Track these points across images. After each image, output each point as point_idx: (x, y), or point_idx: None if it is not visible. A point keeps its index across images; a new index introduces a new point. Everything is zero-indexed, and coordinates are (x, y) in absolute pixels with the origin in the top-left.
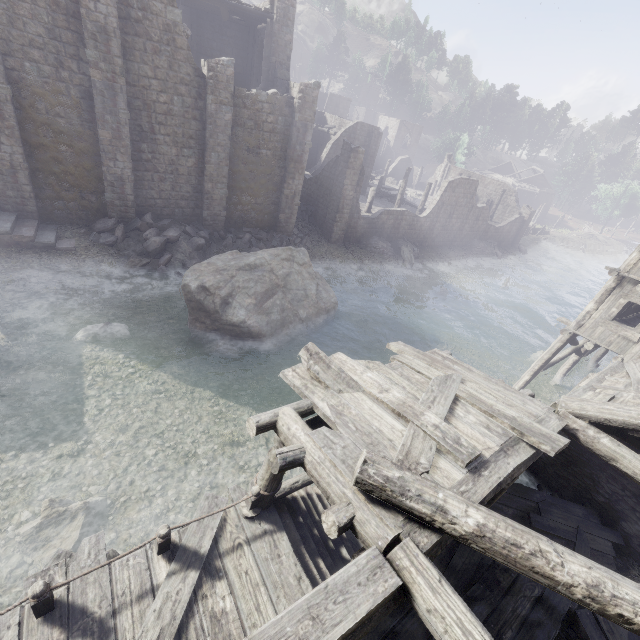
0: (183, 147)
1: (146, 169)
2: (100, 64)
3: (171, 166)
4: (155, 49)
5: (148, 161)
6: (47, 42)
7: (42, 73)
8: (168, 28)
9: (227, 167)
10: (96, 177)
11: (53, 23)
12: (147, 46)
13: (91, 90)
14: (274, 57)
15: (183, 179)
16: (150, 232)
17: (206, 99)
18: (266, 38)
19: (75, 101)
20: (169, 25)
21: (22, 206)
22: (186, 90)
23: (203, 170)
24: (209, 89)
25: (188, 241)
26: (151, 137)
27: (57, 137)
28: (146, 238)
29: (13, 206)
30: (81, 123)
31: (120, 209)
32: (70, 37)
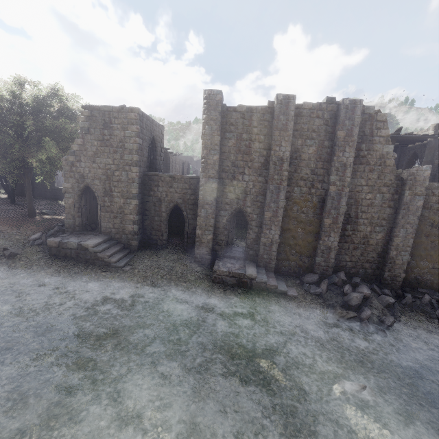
0: (376, 226)
1: (345, 241)
2: (336, 182)
3: (363, 239)
4: (370, 169)
5: (348, 236)
6: (309, 176)
7: (301, 192)
8: (382, 156)
9: (412, 239)
10: (312, 246)
11: (315, 167)
12: (365, 168)
13: (324, 197)
14: (437, 160)
15: (370, 248)
16: (348, 288)
17: (402, 193)
18: (428, 150)
19: (314, 204)
20: (383, 154)
21: (268, 264)
22: (386, 189)
23: (388, 241)
24: (407, 187)
25: (377, 298)
26: (354, 220)
27: (298, 224)
28: (345, 292)
29: (263, 263)
30: (313, 215)
31: (322, 268)
32: (321, 172)
